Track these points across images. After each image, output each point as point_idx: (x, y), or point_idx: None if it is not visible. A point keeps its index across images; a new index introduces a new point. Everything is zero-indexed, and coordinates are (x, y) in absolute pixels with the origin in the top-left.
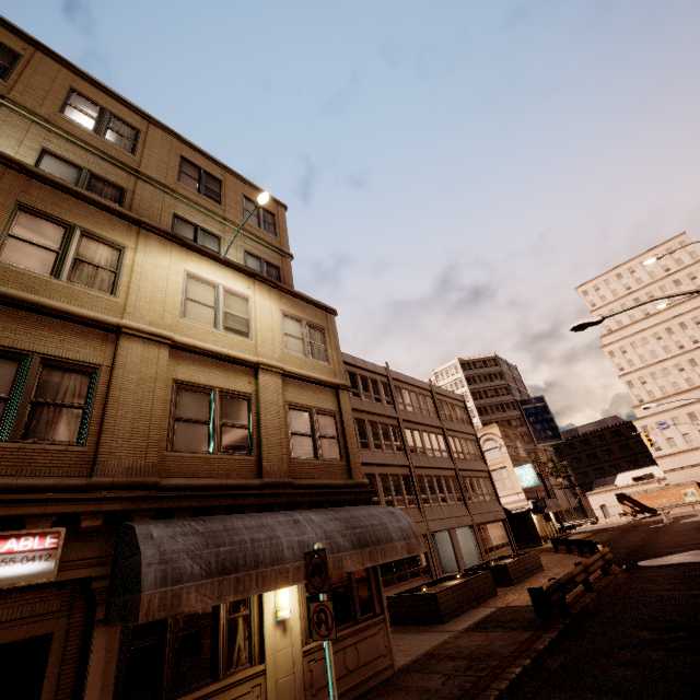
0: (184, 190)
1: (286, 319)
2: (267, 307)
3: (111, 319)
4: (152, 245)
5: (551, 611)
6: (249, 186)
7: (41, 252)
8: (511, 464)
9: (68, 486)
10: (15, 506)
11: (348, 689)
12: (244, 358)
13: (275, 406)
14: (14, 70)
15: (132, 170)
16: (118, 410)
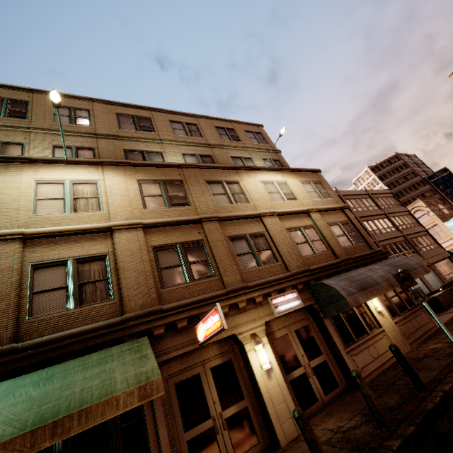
0: (226, 143)
1: (303, 185)
2: (294, 182)
3: (256, 212)
4: (244, 175)
5: None
6: (243, 124)
7: (222, 196)
8: (440, 221)
9: (287, 276)
10: (280, 285)
11: (420, 335)
12: (302, 210)
13: (324, 226)
14: (153, 126)
15: (208, 145)
16: (280, 246)
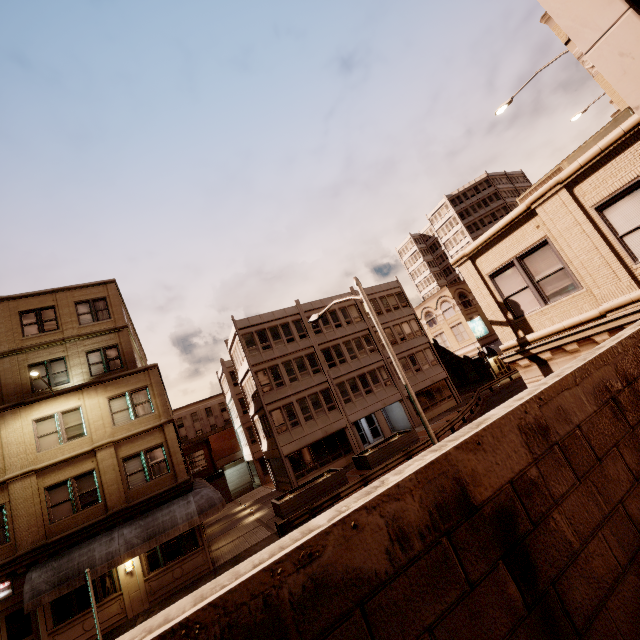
0: (29, 341)
1: (112, 402)
2: (96, 404)
3: None
4: (8, 419)
5: (281, 536)
6: (78, 289)
7: None
8: (464, 320)
9: (7, 562)
10: None
11: (176, 586)
12: (83, 452)
13: (111, 467)
14: None
15: None
16: (19, 520)
